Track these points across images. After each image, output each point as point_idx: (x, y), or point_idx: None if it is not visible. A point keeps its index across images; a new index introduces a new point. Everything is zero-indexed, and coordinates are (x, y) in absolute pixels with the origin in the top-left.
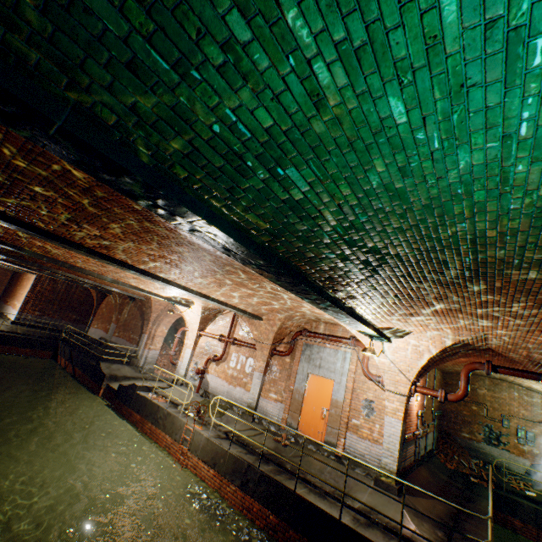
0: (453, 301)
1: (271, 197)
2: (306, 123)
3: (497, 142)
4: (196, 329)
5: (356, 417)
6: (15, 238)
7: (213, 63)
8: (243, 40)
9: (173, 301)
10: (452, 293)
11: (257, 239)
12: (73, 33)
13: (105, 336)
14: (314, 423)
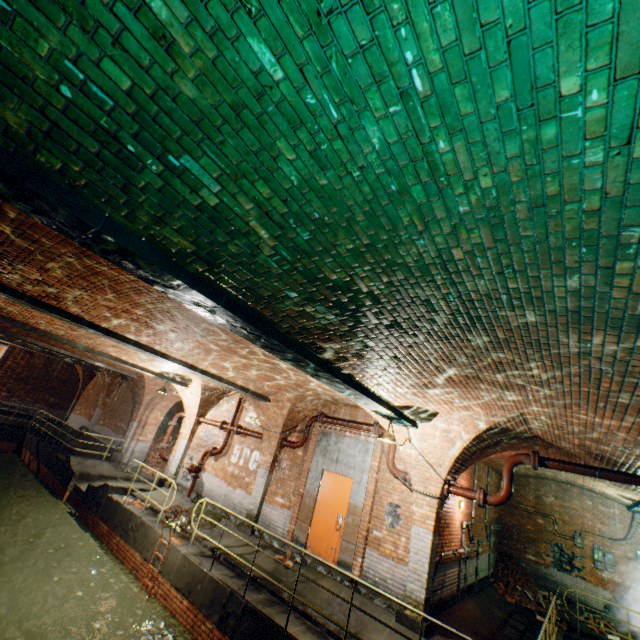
0: (465, 363)
1: (181, 202)
2: (172, 83)
3: (399, 105)
4: (195, 414)
5: (378, 528)
6: None
7: None
8: None
9: (166, 378)
10: (459, 351)
11: (192, 267)
12: None
13: (87, 424)
14: (327, 536)
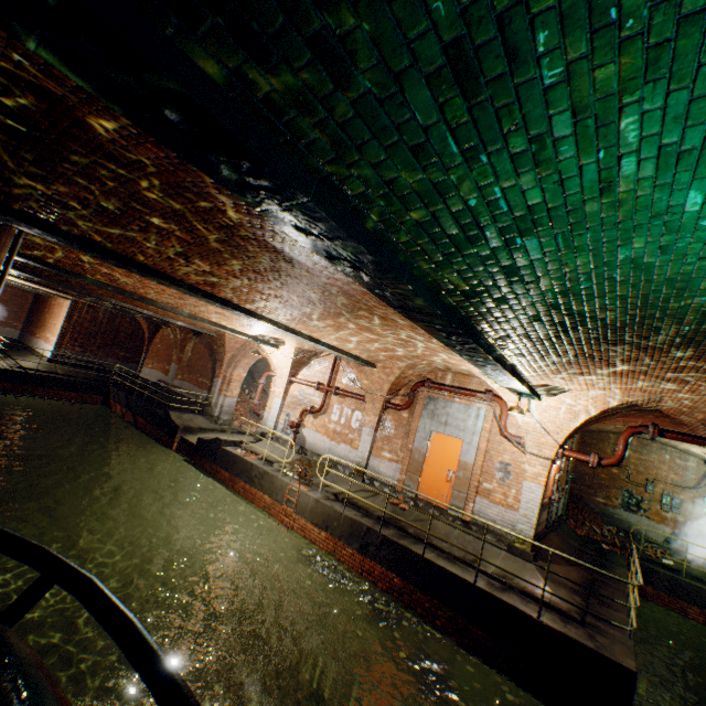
0: (642, 363)
1: (490, 263)
2: (579, 203)
3: None
4: (287, 374)
5: (488, 481)
6: (76, 263)
7: (510, 151)
8: (558, 135)
9: (259, 341)
10: (646, 356)
11: (446, 298)
12: (372, 120)
13: (164, 379)
14: (437, 486)
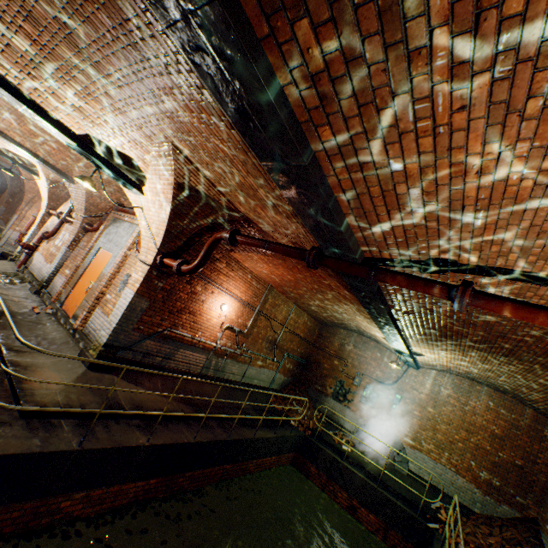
0: None
1: None
2: None
3: None
4: (46, 205)
5: (111, 293)
6: None
7: None
8: None
9: (10, 159)
10: None
11: None
12: None
13: None
14: (78, 298)
